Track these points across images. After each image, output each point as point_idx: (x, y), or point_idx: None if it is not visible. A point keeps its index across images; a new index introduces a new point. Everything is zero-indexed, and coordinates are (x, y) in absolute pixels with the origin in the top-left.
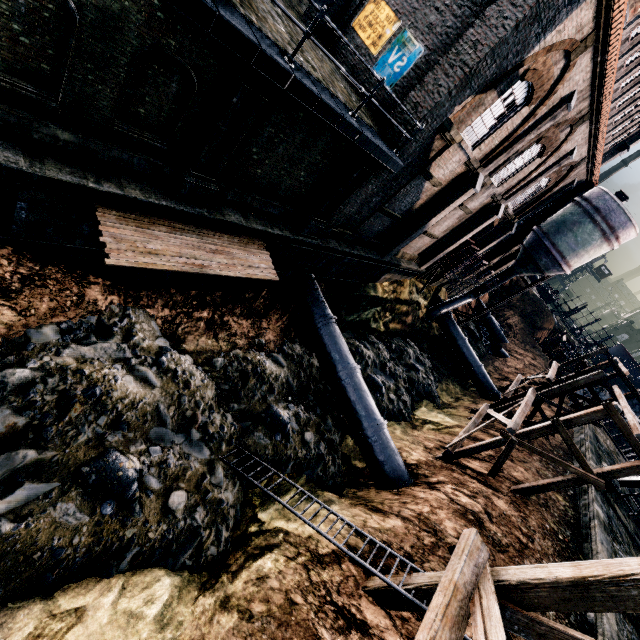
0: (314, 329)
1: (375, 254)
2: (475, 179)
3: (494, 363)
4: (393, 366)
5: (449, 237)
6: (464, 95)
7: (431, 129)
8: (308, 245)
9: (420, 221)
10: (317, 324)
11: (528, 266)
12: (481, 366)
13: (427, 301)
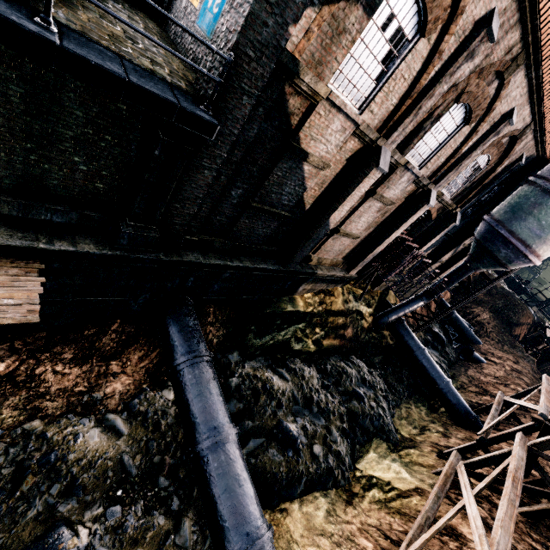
0: (172, 374)
1: (273, 263)
2: (377, 155)
3: (467, 371)
4: (325, 398)
5: (376, 235)
6: (295, 2)
7: (264, 71)
8: (141, 261)
9: (320, 218)
10: (176, 366)
11: (485, 260)
12: (448, 383)
13: (372, 308)
